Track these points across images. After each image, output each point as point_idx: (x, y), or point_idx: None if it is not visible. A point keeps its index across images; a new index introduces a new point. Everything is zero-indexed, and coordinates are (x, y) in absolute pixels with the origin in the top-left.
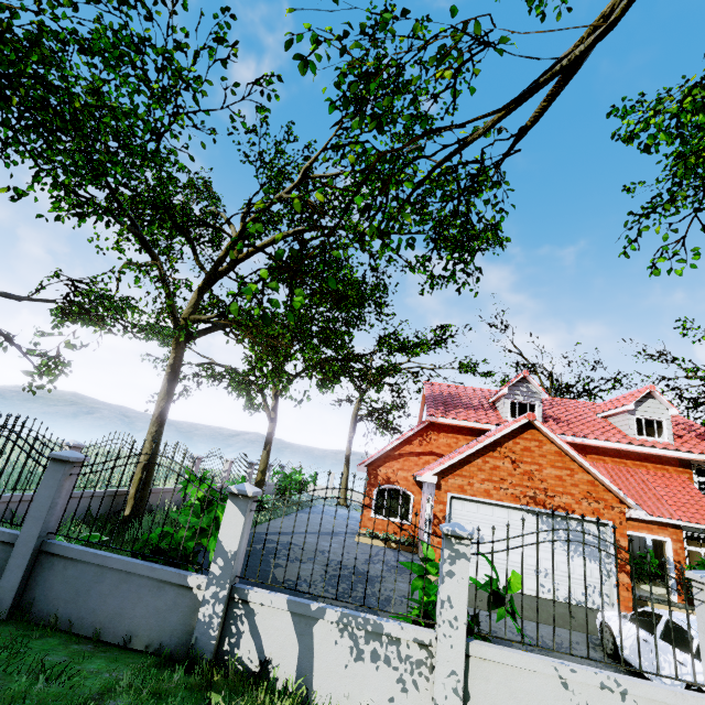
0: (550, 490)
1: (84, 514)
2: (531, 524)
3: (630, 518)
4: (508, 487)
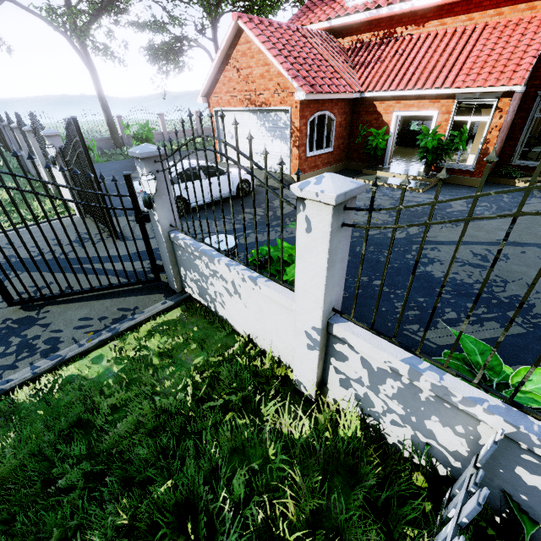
0: (257, 90)
1: (98, 148)
2: (252, 121)
3: (404, 97)
4: (237, 95)
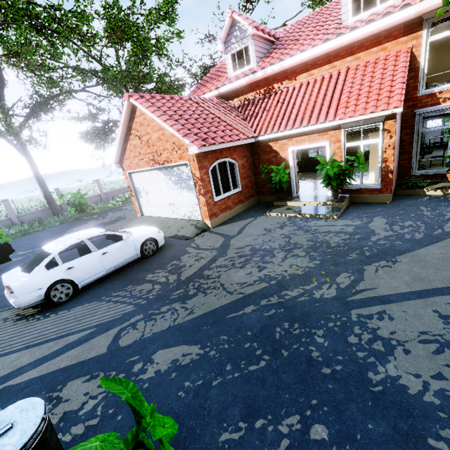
0: (158, 151)
1: (38, 219)
2: (160, 177)
3: (294, 135)
4: (143, 157)
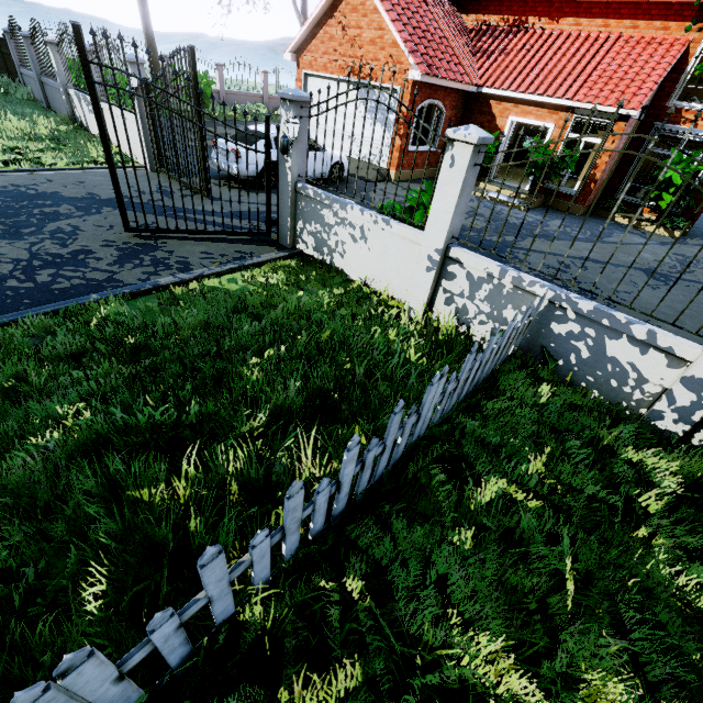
0: (364, 58)
1: None
2: (351, 96)
3: (523, 102)
4: (337, 59)
